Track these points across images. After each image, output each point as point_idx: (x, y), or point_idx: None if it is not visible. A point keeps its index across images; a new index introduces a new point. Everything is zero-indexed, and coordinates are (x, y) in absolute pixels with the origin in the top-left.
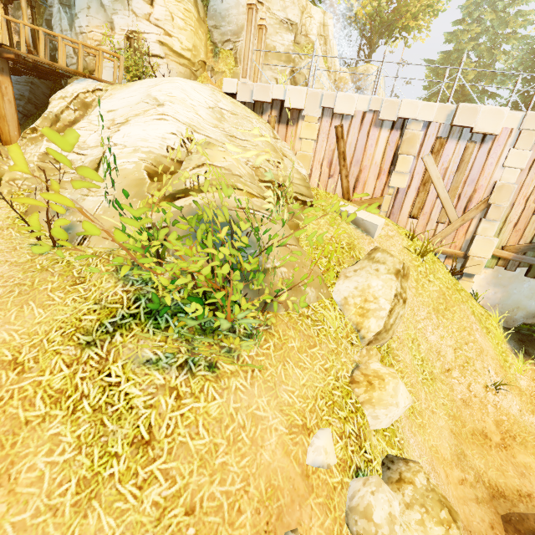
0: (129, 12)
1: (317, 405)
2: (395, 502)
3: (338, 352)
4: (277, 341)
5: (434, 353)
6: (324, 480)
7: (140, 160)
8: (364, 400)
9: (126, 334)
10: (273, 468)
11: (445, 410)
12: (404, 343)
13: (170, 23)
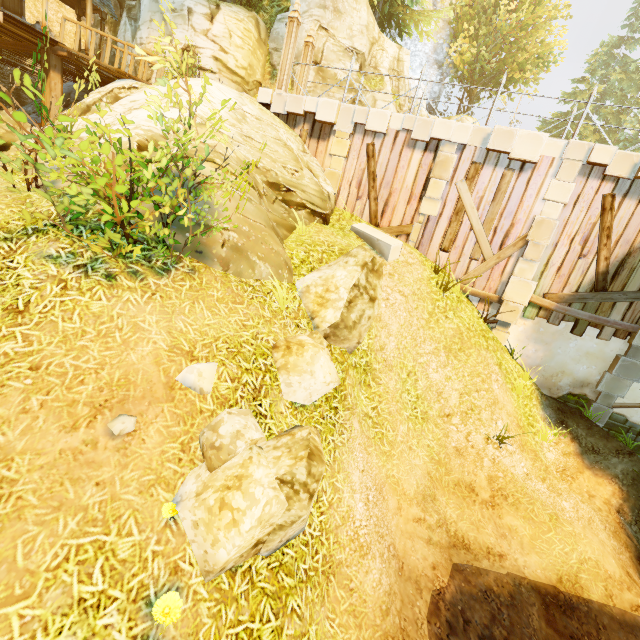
0: (188, 27)
1: (215, 344)
2: (256, 433)
3: (270, 321)
4: (197, 285)
5: (434, 392)
6: (192, 400)
7: (137, 135)
8: (280, 366)
9: (41, 237)
10: (136, 368)
11: (428, 451)
12: (392, 369)
13: (227, 41)
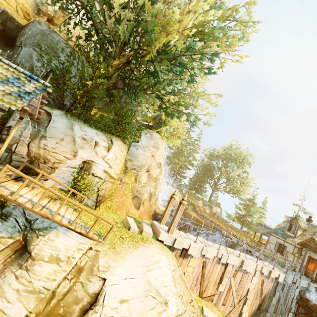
0: (92, 151)
1: None
2: None
3: None
4: None
5: None
6: None
7: None
8: None
9: None
10: None
11: None
12: None
13: (113, 161)
